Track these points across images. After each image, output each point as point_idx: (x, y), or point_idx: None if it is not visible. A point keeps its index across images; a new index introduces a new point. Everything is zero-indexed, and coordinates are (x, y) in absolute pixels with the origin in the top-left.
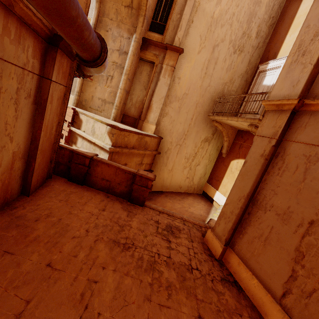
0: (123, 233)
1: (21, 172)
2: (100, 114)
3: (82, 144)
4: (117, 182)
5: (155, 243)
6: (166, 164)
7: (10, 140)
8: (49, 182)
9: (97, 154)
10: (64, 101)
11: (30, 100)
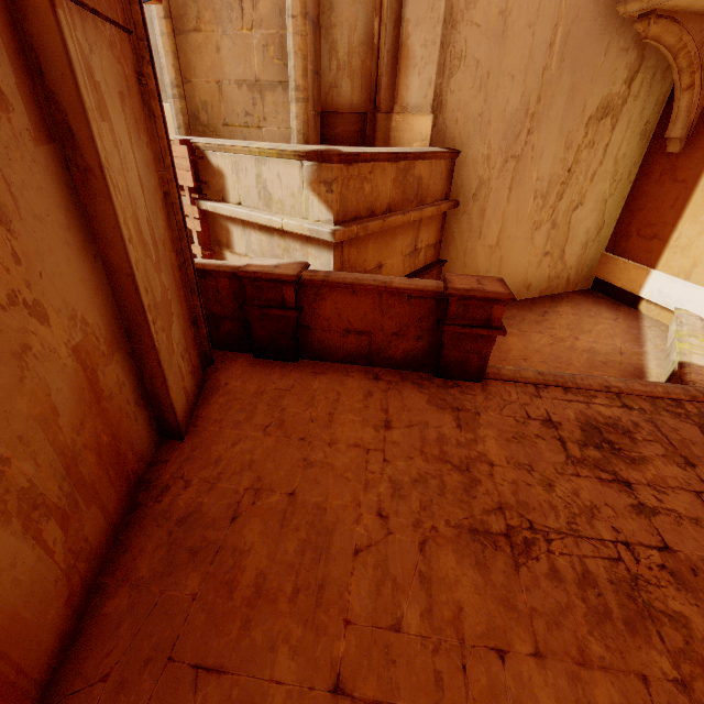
0: (482, 492)
1: (132, 390)
2: (260, 135)
3: (249, 243)
4: (391, 330)
5: (592, 505)
6: (480, 232)
7: (33, 316)
8: (213, 376)
9: (306, 264)
10: (148, 106)
11: (19, 125)
